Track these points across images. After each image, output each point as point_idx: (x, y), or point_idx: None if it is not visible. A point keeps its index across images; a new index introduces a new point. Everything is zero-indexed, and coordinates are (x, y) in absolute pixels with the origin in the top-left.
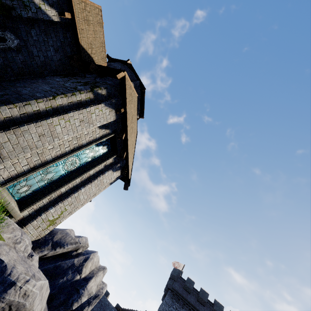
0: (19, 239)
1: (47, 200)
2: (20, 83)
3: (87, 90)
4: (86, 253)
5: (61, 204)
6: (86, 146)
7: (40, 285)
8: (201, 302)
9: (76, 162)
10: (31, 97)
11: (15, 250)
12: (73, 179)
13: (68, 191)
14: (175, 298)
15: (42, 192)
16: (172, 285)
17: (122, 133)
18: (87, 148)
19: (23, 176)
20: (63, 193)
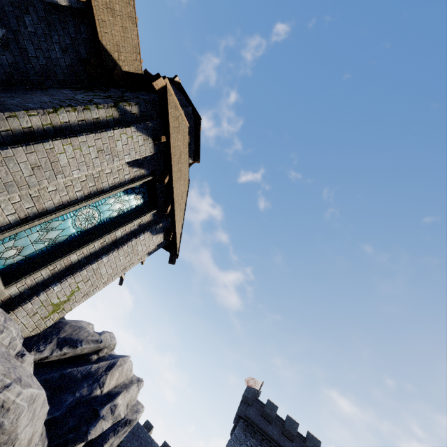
0: (0, 327)
1: (49, 272)
2: (6, 94)
3: (109, 104)
4: (112, 358)
5: (72, 279)
6: (109, 192)
7: (30, 394)
8: (288, 435)
9: (93, 216)
10: (19, 107)
11: None
12: (89, 241)
13: (83, 261)
14: (250, 431)
15: (40, 259)
16: (245, 411)
17: (164, 175)
18: (111, 197)
19: (7, 230)
20: (74, 262)
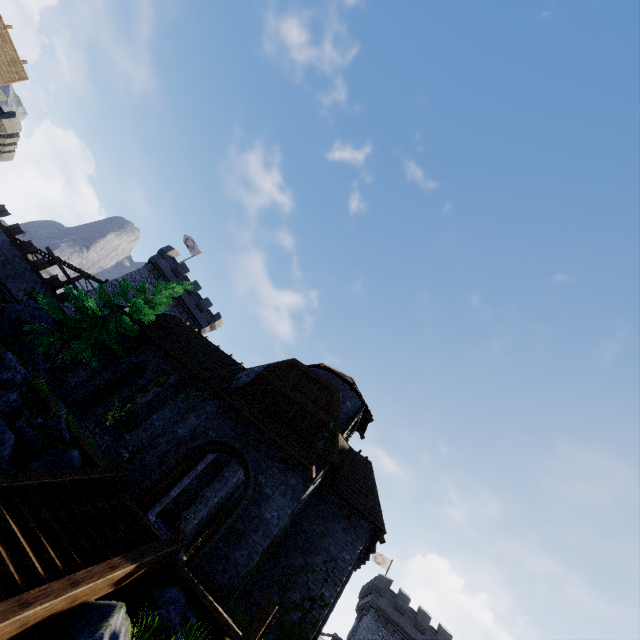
0: None
1: None
2: (294, 557)
3: (354, 560)
4: None
5: None
6: None
7: None
8: (419, 628)
9: None
10: (324, 602)
11: None
12: None
13: None
14: (382, 621)
15: None
16: (377, 601)
17: (367, 550)
18: None
19: None
20: None
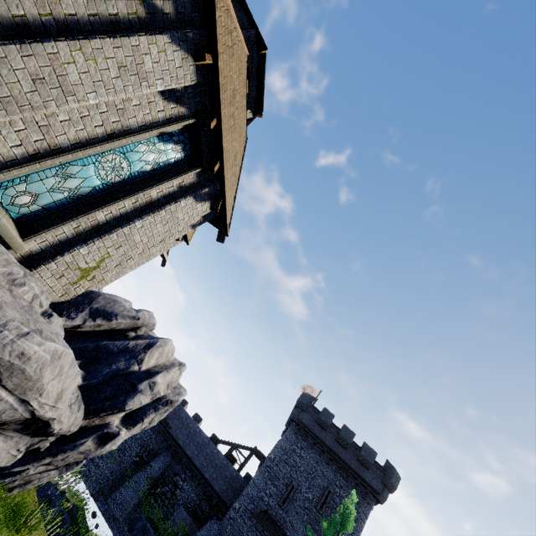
0: (19, 280)
1: (73, 231)
2: None
3: None
4: (151, 338)
5: (100, 243)
6: (139, 133)
7: (54, 349)
8: (342, 443)
9: (121, 167)
10: None
11: (11, 294)
12: (118, 198)
13: (112, 223)
14: (302, 434)
15: (60, 212)
16: (299, 415)
17: (210, 117)
18: (143, 142)
19: (14, 167)
20: (102, 223)
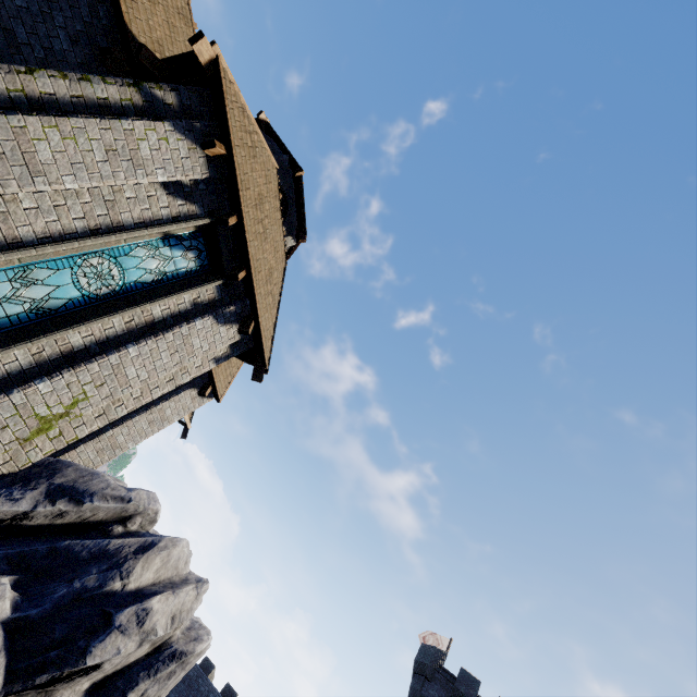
0: None
1: (32, 358)
2: None
3: (124, 81)
4: (151, 535)
5: (72, 376)
6: (134, 230)
7: None
8: None
9: (111, 274)
10: None
11: None
12: (103, 315)
13: (93, 349)
14: None
15: (14, 331)
16: (421, 690)
17: (228, 215)
18: (141, 245)
19: None
20: (77, 349)
